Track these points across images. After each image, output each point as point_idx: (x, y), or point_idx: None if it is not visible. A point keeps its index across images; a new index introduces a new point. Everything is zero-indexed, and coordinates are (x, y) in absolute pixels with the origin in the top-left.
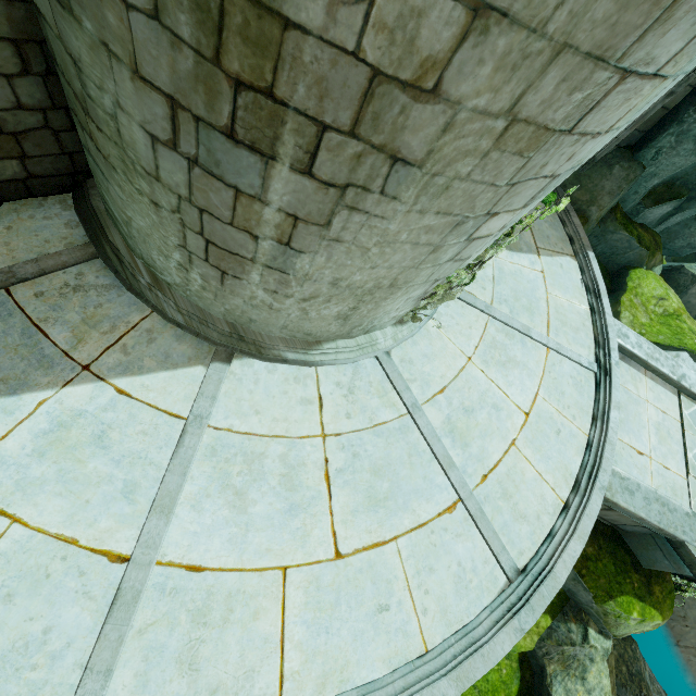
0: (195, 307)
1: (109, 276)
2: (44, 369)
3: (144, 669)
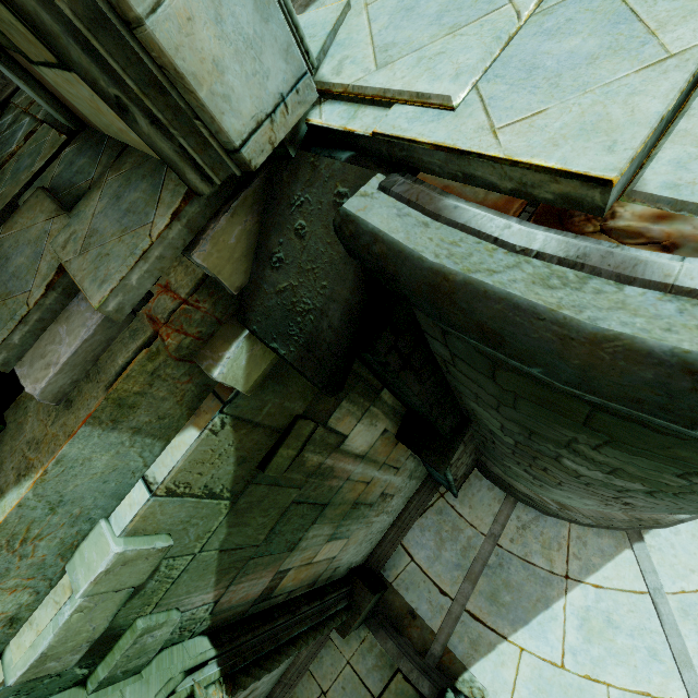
0: (595, 512)
1: (531, 511)
2: (548, 586)
3: None
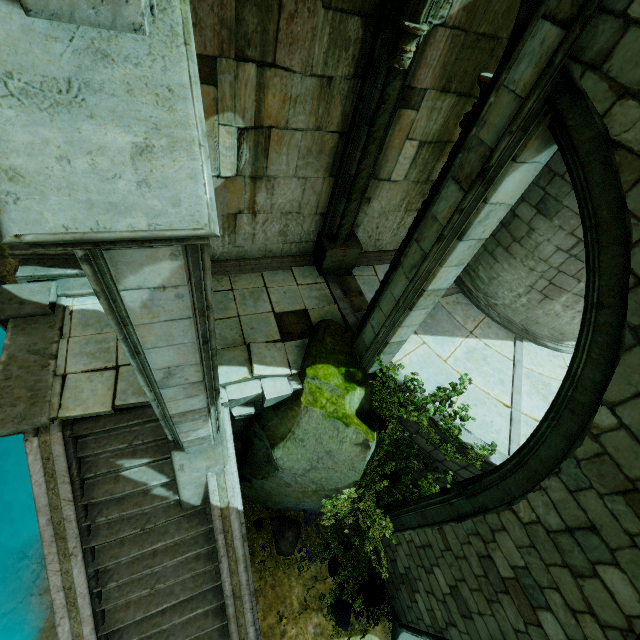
0: (506, 316)
1: (466, 300)
2: (458, 330)
3: None
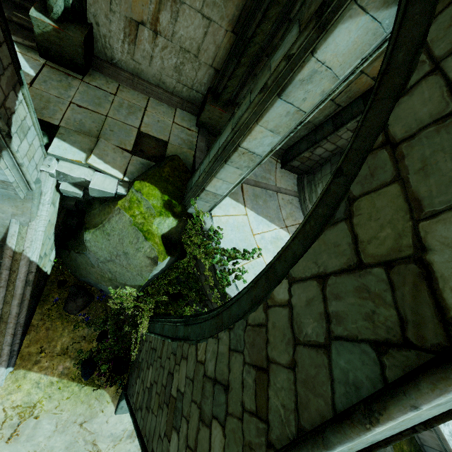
0: None
1: (298, 204)
2: (278, 220)
3: None
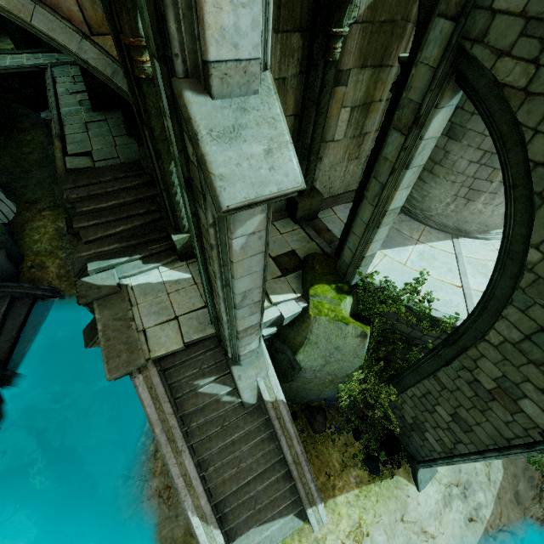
0: (441, 222)
1: (407, 218)
2: (407, 241)
3: None
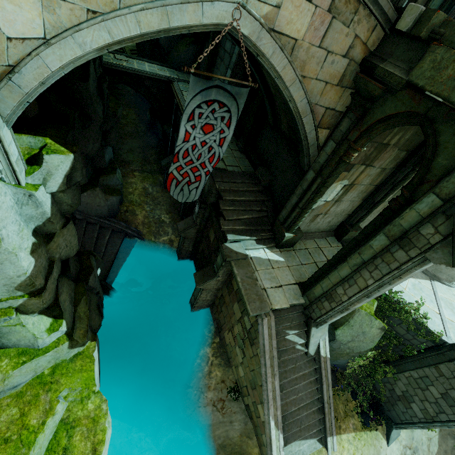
0: None
1: None
2: None
3: (454, 335)
